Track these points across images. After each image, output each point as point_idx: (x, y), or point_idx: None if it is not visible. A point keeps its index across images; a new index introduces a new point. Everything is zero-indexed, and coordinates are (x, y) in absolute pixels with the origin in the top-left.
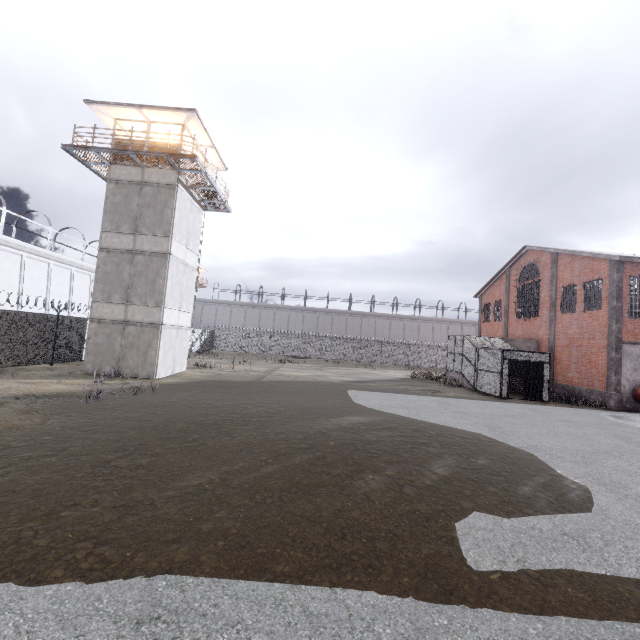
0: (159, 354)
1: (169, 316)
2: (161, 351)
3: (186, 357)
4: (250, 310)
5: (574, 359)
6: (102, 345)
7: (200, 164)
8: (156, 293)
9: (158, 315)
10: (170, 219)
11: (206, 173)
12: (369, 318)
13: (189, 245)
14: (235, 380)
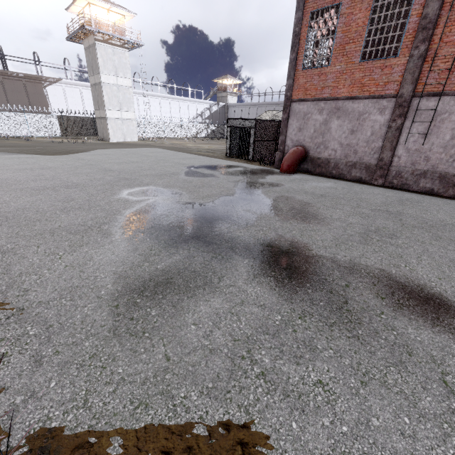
0: (109, 131)
1: (112, 114)
2: (110, 130)
3: (136, 134)
4: (259, 109)
5: None
6: (100, 128)
7: (91, 28)
8: (103, 103)
9: (105, 114)
10: (97, 64)
11: (99, 31)
12: None
13: (119, 74)
14: (136, 144)
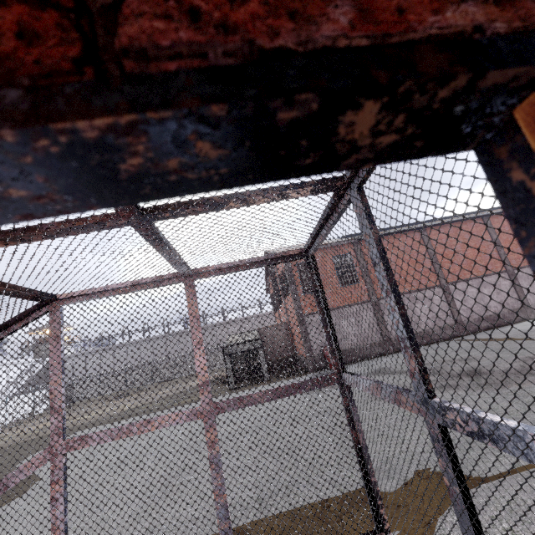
0: None
1: None
2: None
3: None
4: (117, 351)
5: (296, 334)
6: None
7: None
8: None
9: None
10: None
11: None
12: (222, 327)
13: None
14: None
